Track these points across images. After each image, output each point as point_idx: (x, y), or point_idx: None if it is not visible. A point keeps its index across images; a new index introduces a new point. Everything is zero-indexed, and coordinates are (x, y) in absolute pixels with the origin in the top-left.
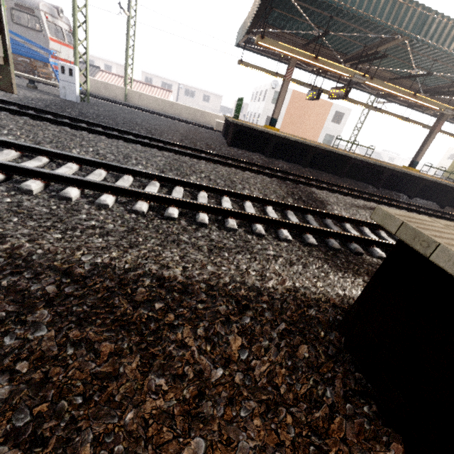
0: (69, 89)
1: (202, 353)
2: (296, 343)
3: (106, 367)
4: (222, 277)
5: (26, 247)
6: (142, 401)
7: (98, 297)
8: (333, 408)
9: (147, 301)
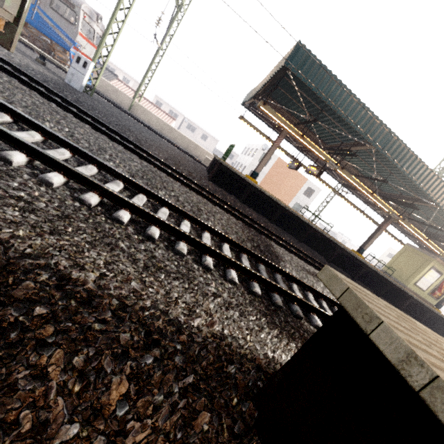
0: (77, 77)
1: (64, 394)
2: (198, 407)
3: None
4: (143, 299)
5: None
6: None
7: None
8: None
9: (28, 301)
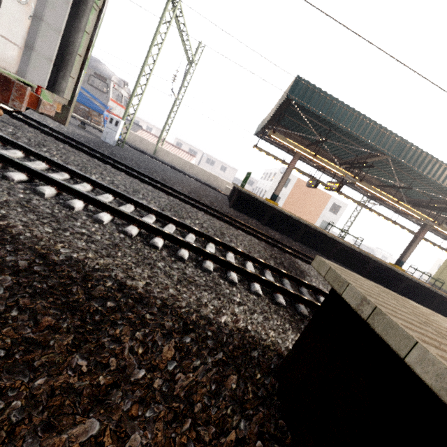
0: (111, 134)
1: (132, 353)
2: (227, 374)
3: (39, 336)
4: (179, 301)
5: (19, 228)
6: (58, 373)
7: (60, 282)
8: (243, 443)
9: (102, 298)
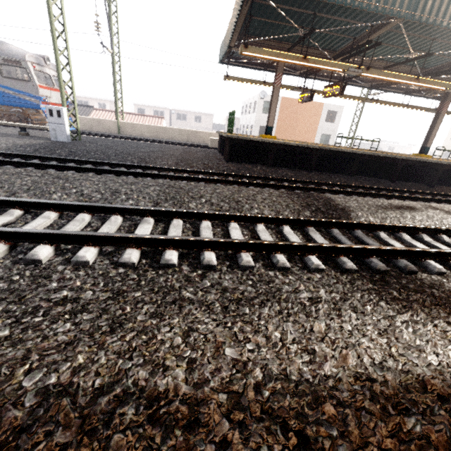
0: (59, 130)
1: None
2: None
3: None
4: (250, 370)
5: None
6: None
7: None
8: None
9: None
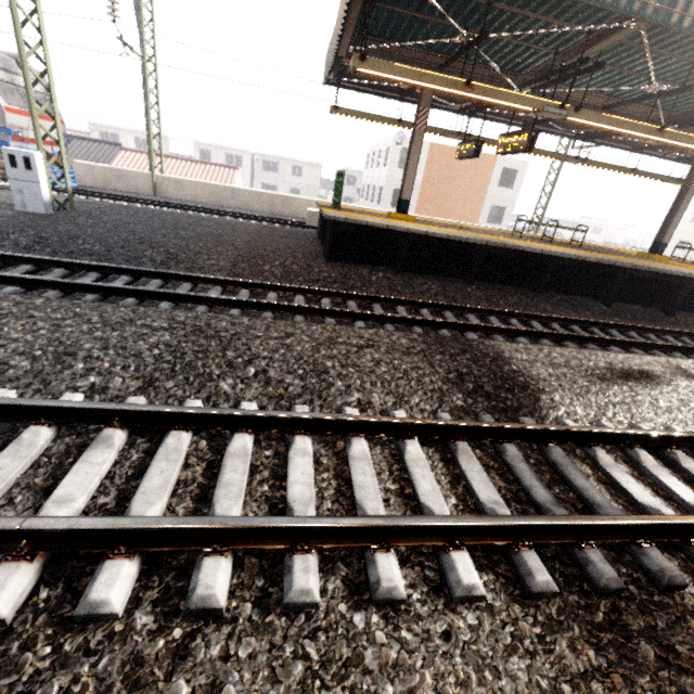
0: (30, 192)
1: None
2: None
3: None
4: None
5: None
6: None
7: None
8: None
9: None
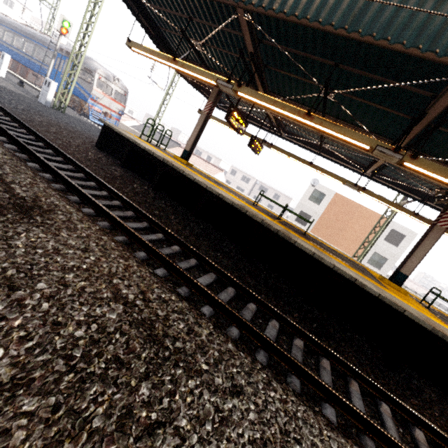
0: (44, 95)
1: None
2: None
3: None
4: None
5: None
6: None
7: None
8: None
9: None
